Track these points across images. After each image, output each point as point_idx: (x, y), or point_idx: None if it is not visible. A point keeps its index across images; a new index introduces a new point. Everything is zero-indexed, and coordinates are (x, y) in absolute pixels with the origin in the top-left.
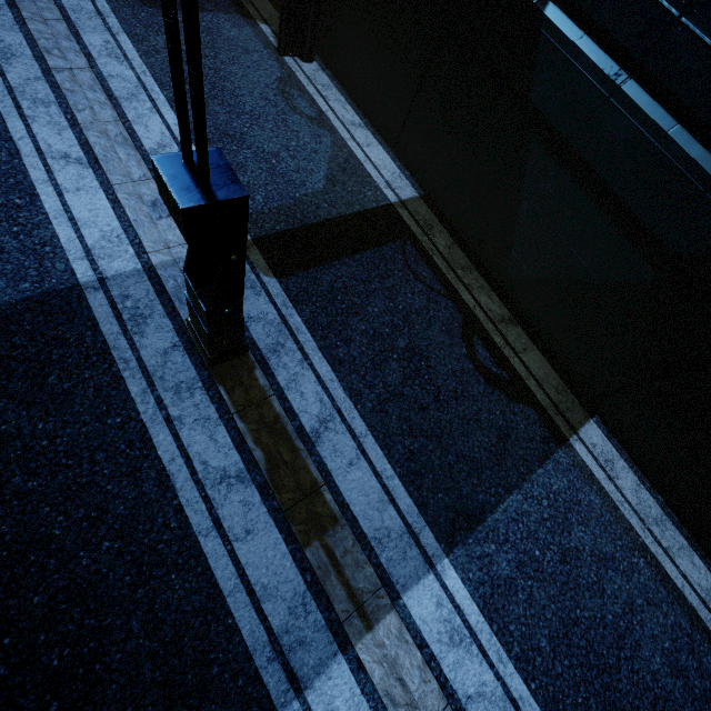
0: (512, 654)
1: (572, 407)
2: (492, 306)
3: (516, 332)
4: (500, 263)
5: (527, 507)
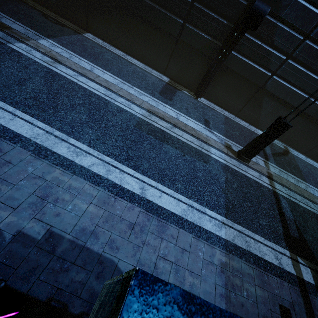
0: (70, 50)
1: (82, 31)
2: (52, 14)
3: (61, 19)
4: (49, 3)
5: (70, 38)
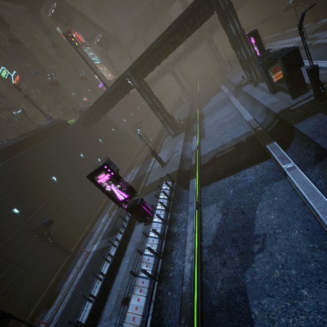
0: None
1: None
2: None
3: None
4: None
5: None
